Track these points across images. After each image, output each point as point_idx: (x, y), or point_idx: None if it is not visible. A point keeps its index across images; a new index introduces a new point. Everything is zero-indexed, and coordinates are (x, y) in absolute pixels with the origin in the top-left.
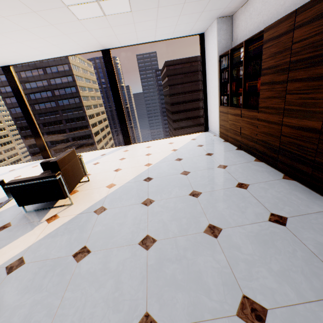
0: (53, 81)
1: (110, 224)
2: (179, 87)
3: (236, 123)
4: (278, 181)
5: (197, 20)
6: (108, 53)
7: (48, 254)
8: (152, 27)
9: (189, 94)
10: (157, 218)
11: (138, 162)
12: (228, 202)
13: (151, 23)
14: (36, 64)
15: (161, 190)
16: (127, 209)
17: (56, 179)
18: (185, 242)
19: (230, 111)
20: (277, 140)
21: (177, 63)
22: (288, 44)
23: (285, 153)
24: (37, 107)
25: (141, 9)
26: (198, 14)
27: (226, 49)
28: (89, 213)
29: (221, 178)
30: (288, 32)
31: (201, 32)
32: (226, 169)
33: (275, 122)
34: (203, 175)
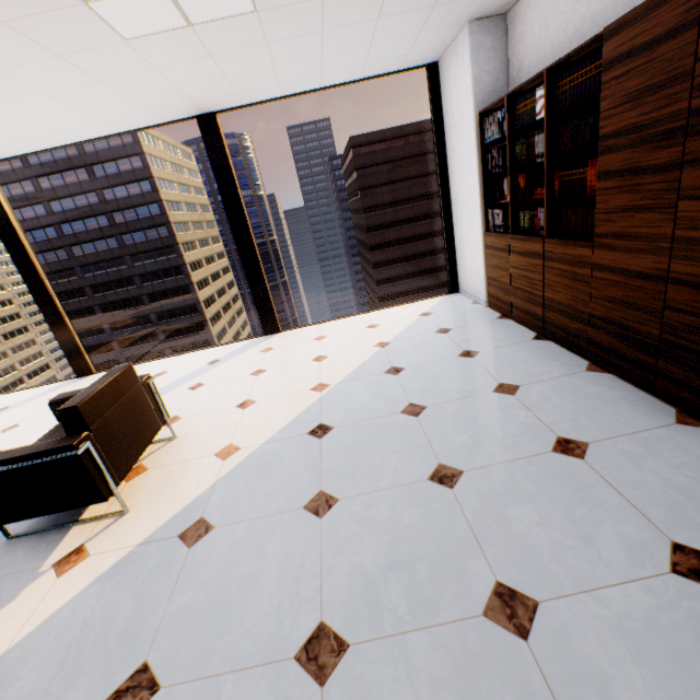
0: (110, 193)
1: (218, 582)
2: (384, 190)
3: (532, 275)
4: (666, 433)
5: (421, 29)
6: (213, 122)
7: (39, 693)
8: (312, 52)
9: (404, 205)
10: (346, 559)
11: (296, 381)
12: (541, 504)
13: (308, 42)
14: (72, 159)
15: (354, 463)
16: (266, 529)
17: (77, 454)
18: (434, 654)
19: (515, 246)
20: (653, 320)
21: (377, 139)
22: (682, 62)
23: (679, 354)
24: (77, 251)
25: (281, 5)
26: (423, 14)
27: (495, 95)
28: (166, 541)
29: (510, 424)
30: (681, 29)
31: (431, 59)
32: (519, 397)
33: (645, 273)
34: (461, 415)
